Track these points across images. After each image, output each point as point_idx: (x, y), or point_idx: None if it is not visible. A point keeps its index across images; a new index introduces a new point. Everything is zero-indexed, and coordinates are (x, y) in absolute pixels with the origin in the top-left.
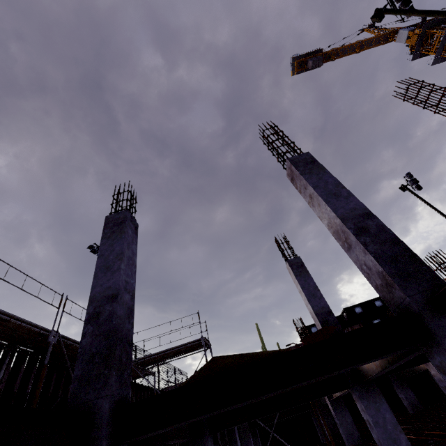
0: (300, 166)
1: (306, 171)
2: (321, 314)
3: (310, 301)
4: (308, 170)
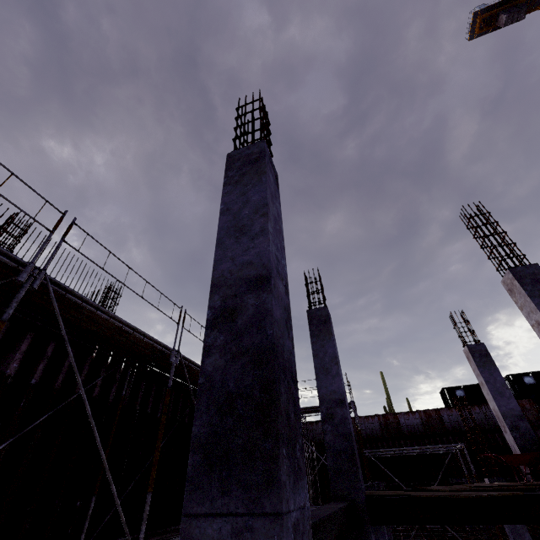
0: (527, 283)
1: (536, 292)
2: (510, 417)
3: (496, 399)
4: (538, 291)
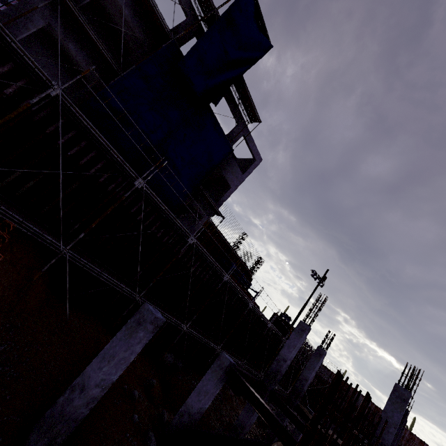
0: None
1: None
2: None
3: None
4: None
